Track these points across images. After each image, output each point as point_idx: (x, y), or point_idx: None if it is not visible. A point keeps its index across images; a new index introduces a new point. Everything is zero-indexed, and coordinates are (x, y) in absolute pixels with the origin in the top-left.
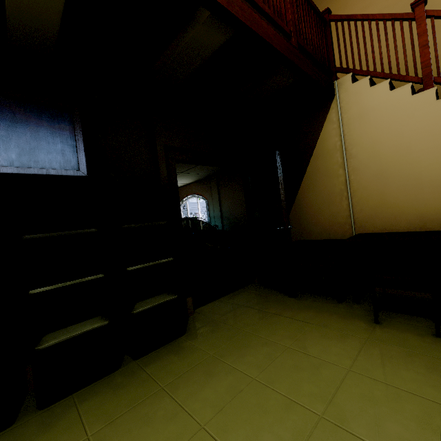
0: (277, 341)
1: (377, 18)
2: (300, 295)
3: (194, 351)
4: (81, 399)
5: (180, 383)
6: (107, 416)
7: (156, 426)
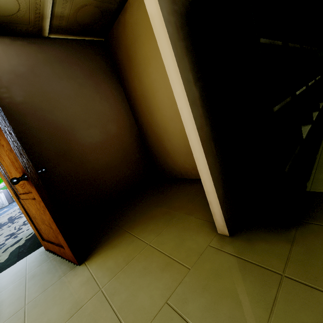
0: None
1: None
2: None
3: None
4: None
5: None
6: None
7: None
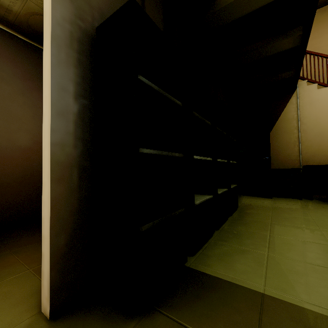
0: (297, 210)
1: (323, 56)
2: (273, 198)
3: (258, 213)
4: (232, 227)
5: (277, 221)
6: (263, 230)
7: (296, 230)
